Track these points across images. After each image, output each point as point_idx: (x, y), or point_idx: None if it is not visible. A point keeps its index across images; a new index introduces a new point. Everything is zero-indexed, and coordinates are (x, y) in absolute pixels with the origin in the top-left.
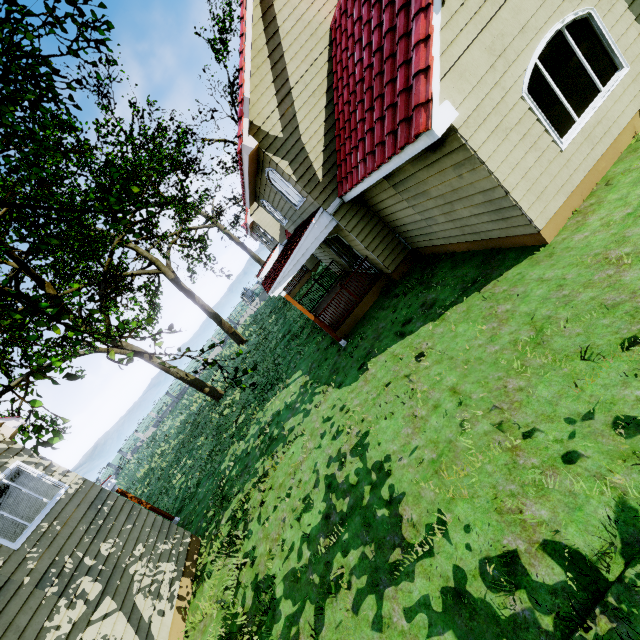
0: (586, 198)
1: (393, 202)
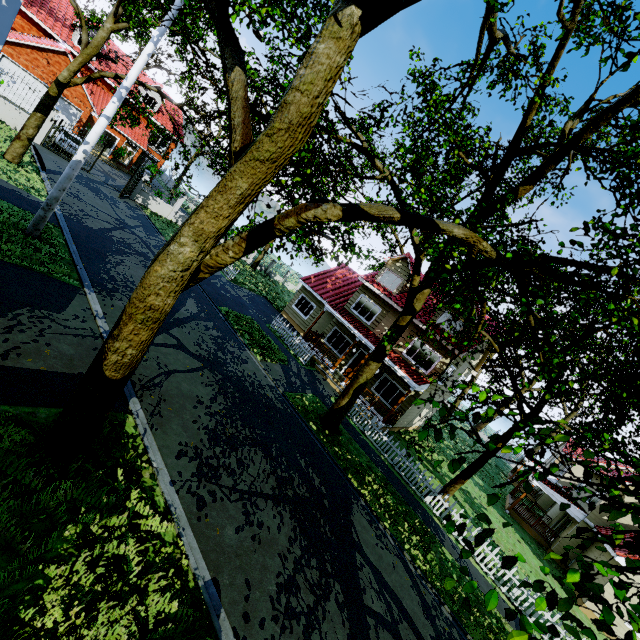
0: (604, 633)
1: (595, 554)
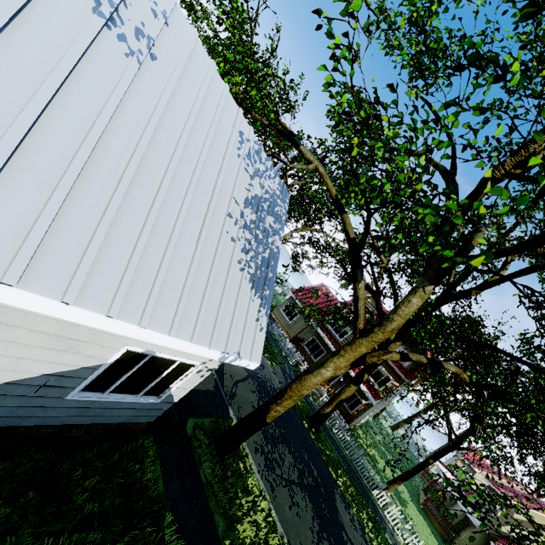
0: None
1: None
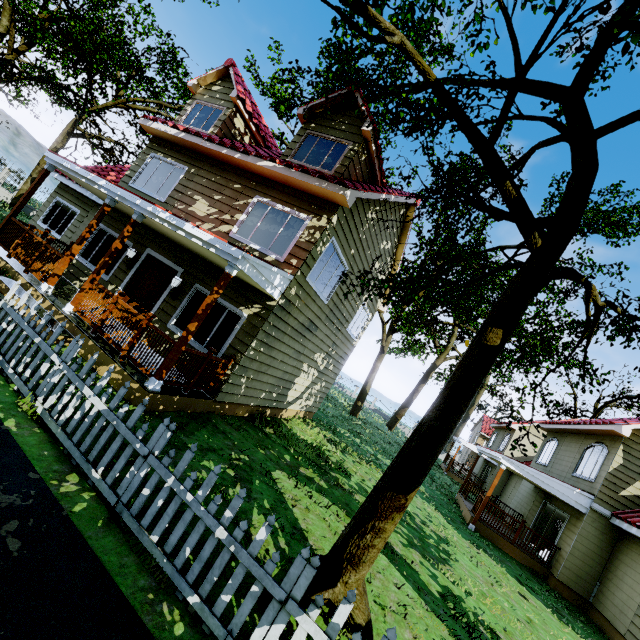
0: None
1: (639, 570)
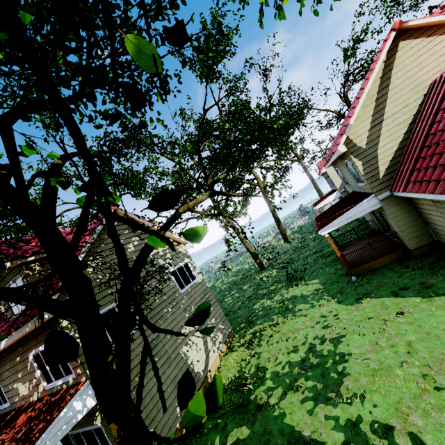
0: None
1: (430, 208)
